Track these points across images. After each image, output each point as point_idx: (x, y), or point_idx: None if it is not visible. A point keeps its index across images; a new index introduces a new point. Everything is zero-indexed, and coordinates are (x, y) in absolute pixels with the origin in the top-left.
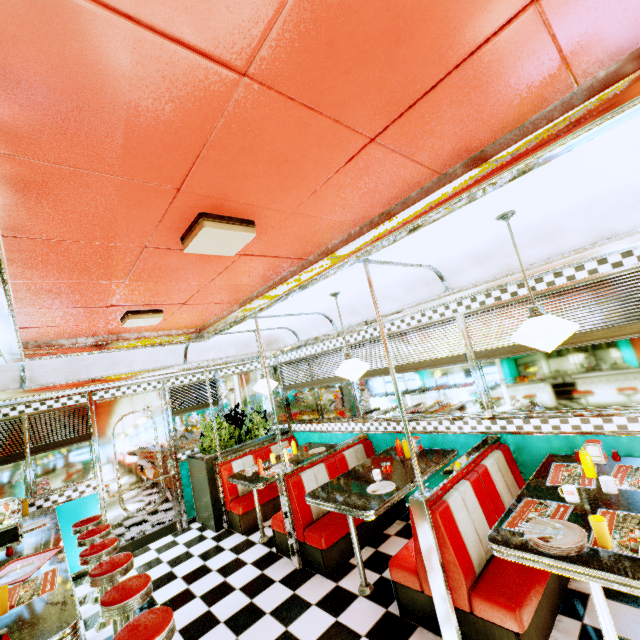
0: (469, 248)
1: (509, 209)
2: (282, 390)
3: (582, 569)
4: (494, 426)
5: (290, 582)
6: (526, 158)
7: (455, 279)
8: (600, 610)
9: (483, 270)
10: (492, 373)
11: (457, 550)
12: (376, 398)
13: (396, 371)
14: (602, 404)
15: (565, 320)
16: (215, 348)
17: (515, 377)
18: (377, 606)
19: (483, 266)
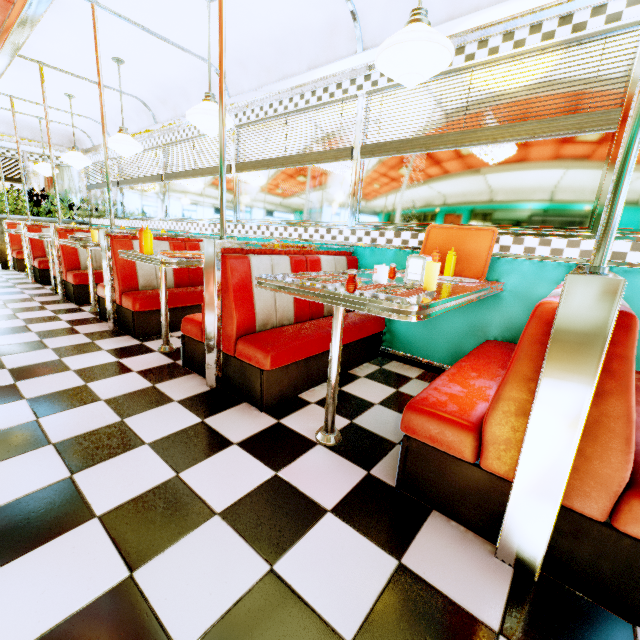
0: (147, 88)
1: (113, 55)
2: (86, 189)
3: (69, 242)
4: (168, 226)
5: (18, 283)
6: (21, 8)
7: (158, 115)
8: (88, 267)
9: (168, 112)
10: (172, 192)
11: (68, 254)
12: (130, 203)
13: (137, 182)
14: (200, 216)
15: (128, 139)
16: (5, 124)
17: (179, 196)
18: (51, 291)
19: (167, 109)
